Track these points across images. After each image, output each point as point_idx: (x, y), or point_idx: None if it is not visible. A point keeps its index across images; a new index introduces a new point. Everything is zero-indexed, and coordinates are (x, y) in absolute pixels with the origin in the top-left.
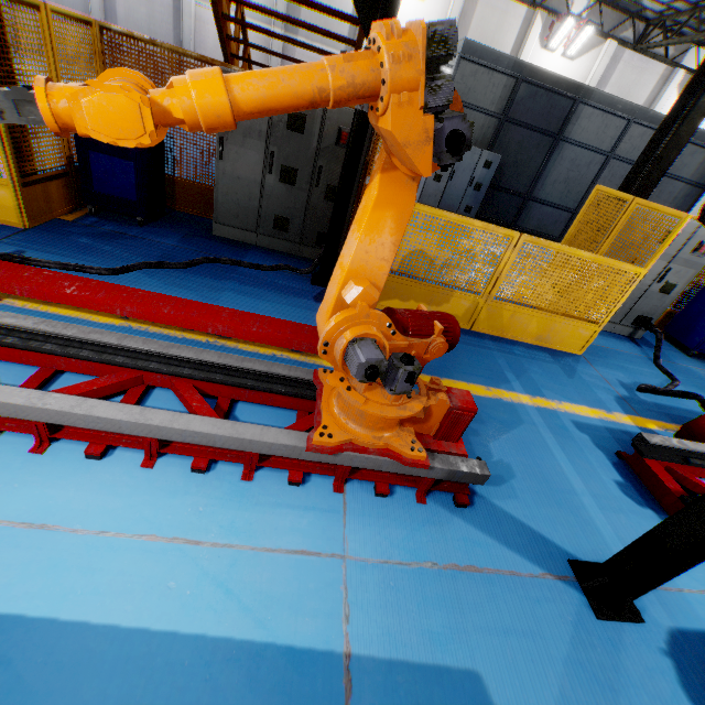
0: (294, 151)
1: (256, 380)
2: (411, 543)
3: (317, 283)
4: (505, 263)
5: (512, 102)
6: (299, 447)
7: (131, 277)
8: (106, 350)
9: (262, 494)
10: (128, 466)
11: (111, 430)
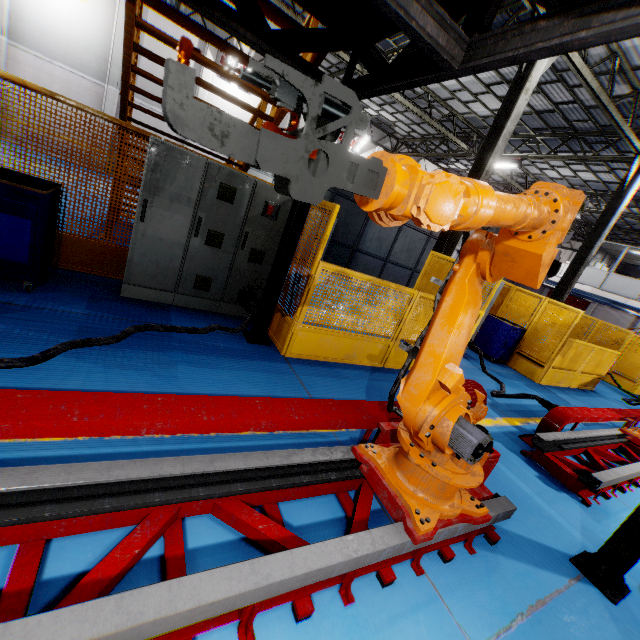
0: (223, 218)
1: (307, 474)
2: (497, 601)
3: (254, 341)
4: (407, 313)
5: None
6: (404, 543)
7: (58, 364)
8: (126, 488)
9: (372, 612)
10: None
11: (219, 612)
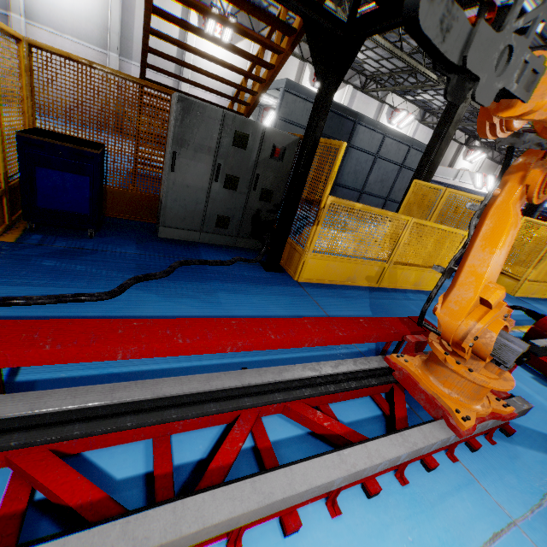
0: (237, 163)
1: (352, 381)
2: (523, 484)
3: (270, 269)
4: (401, 238)
5: None
6: (450, 437)
7: (130, 296)
8: (220, 395)
9: (425, 492)
10: (322, 523)
11: (321, 493)
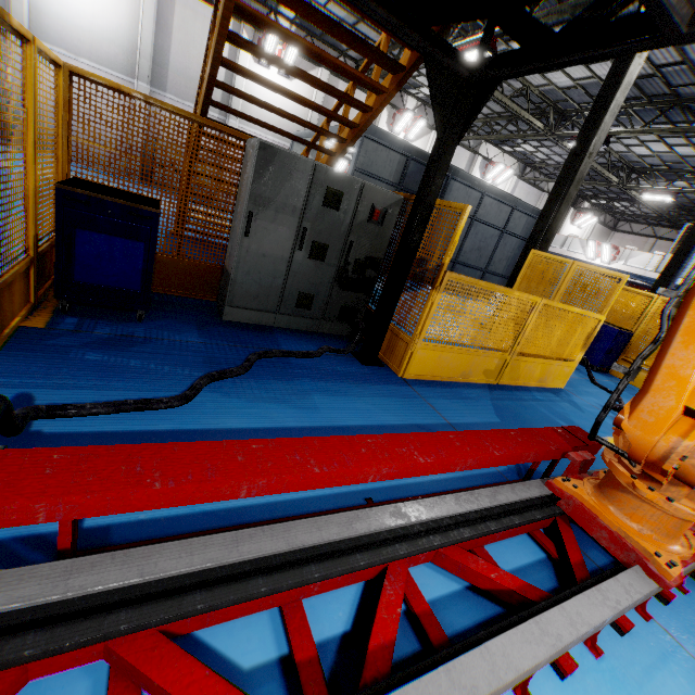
0: (327, 227)
1: (514, 514)
2: None
3: (367, 362)
4: (528, 323)
5: (405, 175)
6: (653, 590)
7: (206, 401)
8: (361, 540)
9: (625, 665)
10: None
11: (524, 678)
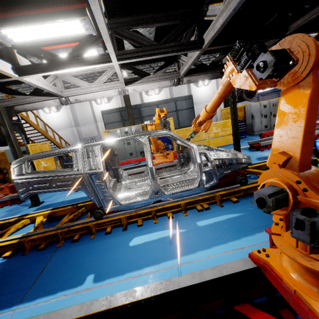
0: None
1: None
2: None
3: None
4: None
5: (122, 116)
6: None
7: None
8: None
9: None
10: None
11: None
